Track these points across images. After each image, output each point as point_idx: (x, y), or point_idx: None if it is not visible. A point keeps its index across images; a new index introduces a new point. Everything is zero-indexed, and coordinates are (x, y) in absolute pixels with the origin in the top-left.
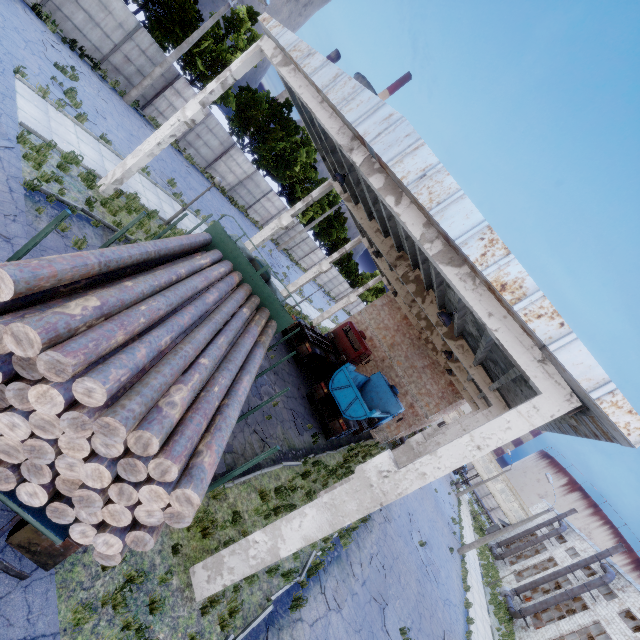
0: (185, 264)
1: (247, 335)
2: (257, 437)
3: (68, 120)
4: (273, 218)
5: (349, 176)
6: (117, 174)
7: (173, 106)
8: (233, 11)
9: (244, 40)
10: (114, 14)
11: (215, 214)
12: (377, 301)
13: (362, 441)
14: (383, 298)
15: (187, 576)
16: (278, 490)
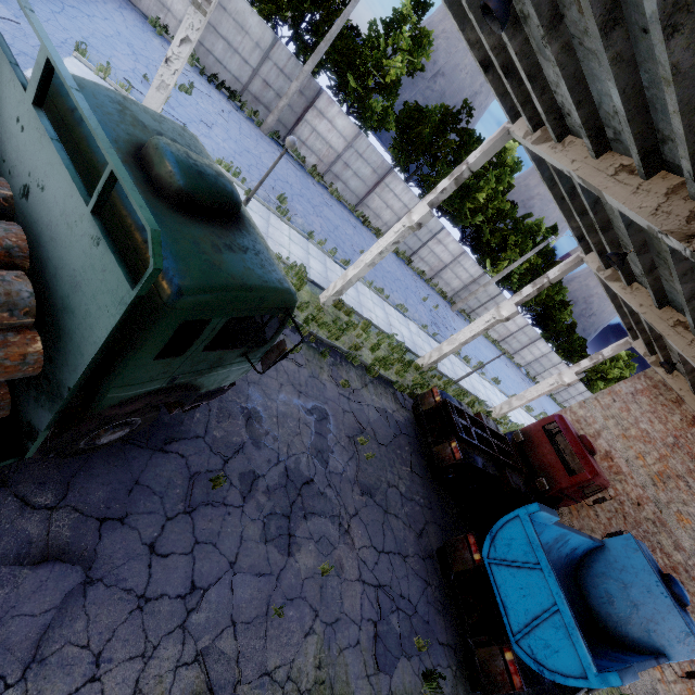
0: None
1: None
2: (201, 678)
3: None
4: (446, 267)
5: (524, 0)
6: None
7: (316, 132)
8: (395, 11)
9: (407, 39)
10: (250, 33)
11: (349, 248)
12: (621, 384)
13: (582, 691)
14: (635, 379)
15: None
16: None
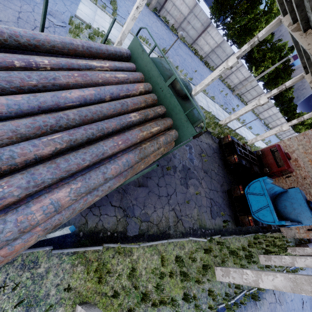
0: (58, 58)
1: (116, 137)
2: (174, 214)
3: (107, 16)
4: (232, 73)
5: None
6: (118, 38)
7: (175, 5)
8: None
9: None
10: None
11: (190, 70)
12: (309, 131)
13: (269, 232)
14: None
15: (73, 309)
16: (177, 258)
